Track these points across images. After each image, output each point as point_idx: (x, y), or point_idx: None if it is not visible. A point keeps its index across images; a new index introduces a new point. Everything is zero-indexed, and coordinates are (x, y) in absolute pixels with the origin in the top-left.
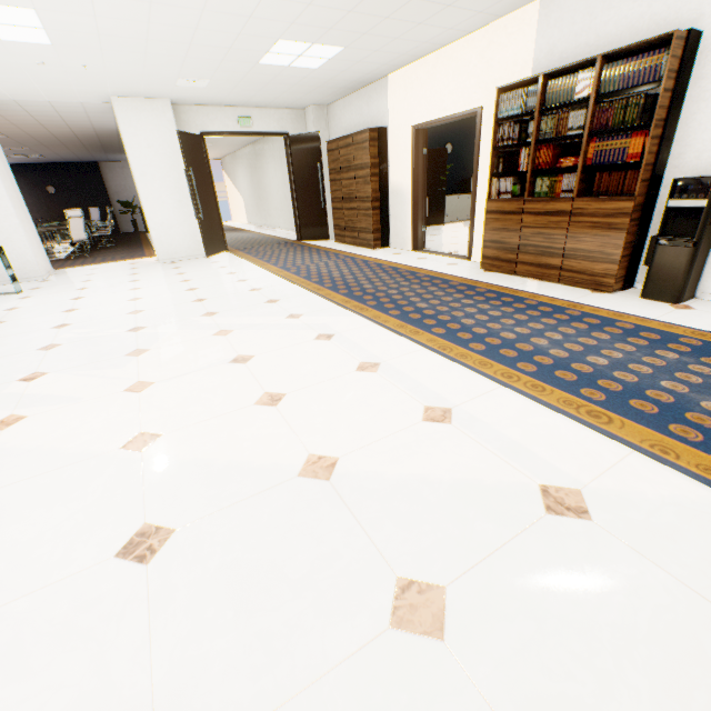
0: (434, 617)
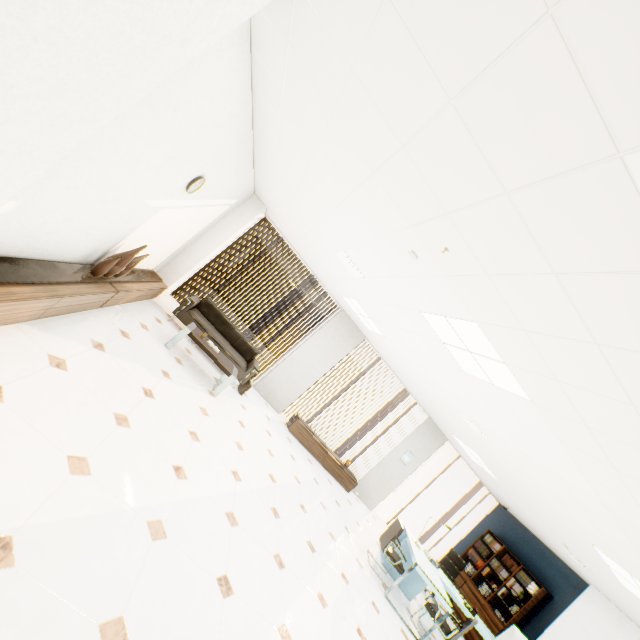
0: (106, 634)
